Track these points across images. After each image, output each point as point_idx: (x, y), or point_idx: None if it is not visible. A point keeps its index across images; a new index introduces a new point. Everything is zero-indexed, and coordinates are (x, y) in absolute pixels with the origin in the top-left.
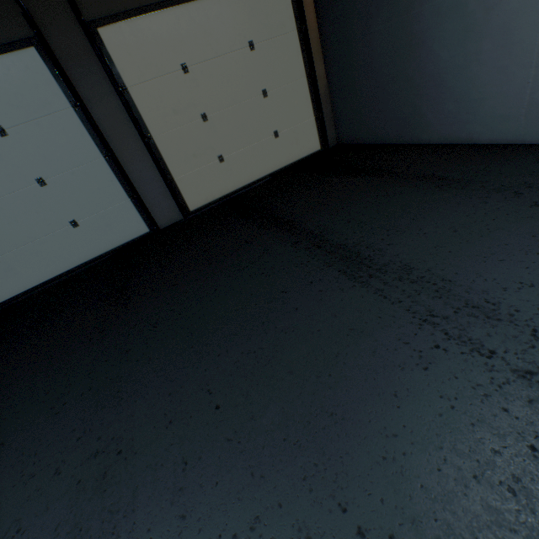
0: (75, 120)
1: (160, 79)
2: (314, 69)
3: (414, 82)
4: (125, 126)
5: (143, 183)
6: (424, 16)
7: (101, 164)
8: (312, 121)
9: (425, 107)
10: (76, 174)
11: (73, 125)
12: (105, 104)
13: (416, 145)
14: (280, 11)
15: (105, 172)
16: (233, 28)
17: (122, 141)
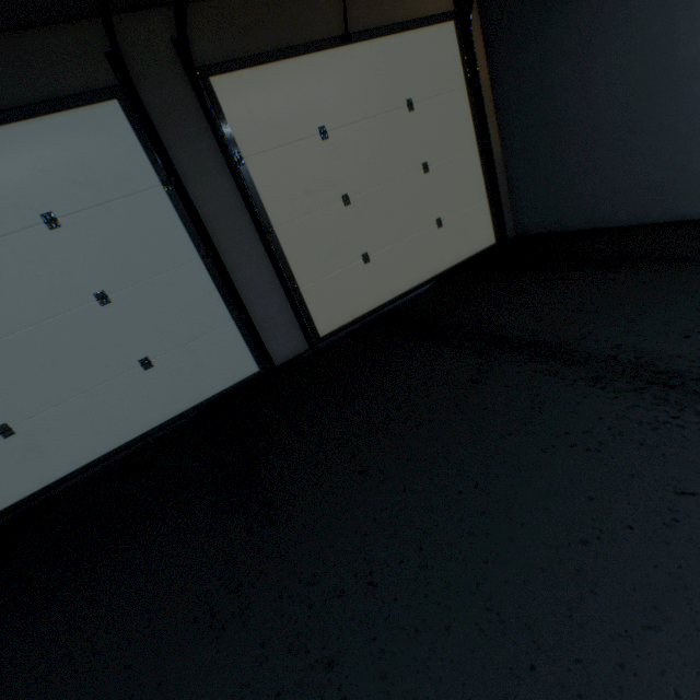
0: (164, 204)
1: (289, 147)
2: (488, 136)
3: (675, 131)
4: (236, 213)
5: (255, 296)
6: (699, 36)
7: (196, 269)
8: (484, 205)
9: (697, 164)
10: (157, 285)
11: (161, 212)
12: (210, 180)
13: (677, 222)
14: (446, 63)
15: (201, 280)
16: (388, 82)
17: (229, 235)
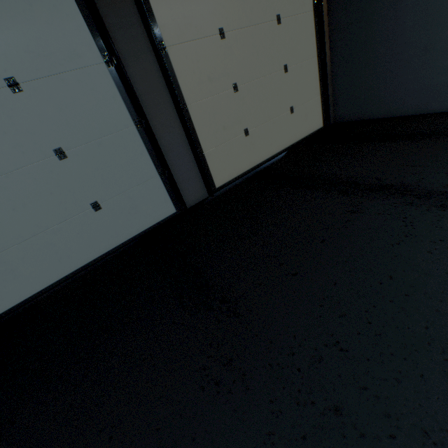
0: (106, 79)
1: (198, 42)
2: (325, 49)
3: None
4: (160, 91)
5: (173, 157)
6: None
7: (131, 134)
8: (318, 99)
9: None
10: (102, 145)
11: (104, 85)
12: (140, 63)
13: (447, 112)
14: None
15: (135, 143)
16: None
17: (155, 108)
